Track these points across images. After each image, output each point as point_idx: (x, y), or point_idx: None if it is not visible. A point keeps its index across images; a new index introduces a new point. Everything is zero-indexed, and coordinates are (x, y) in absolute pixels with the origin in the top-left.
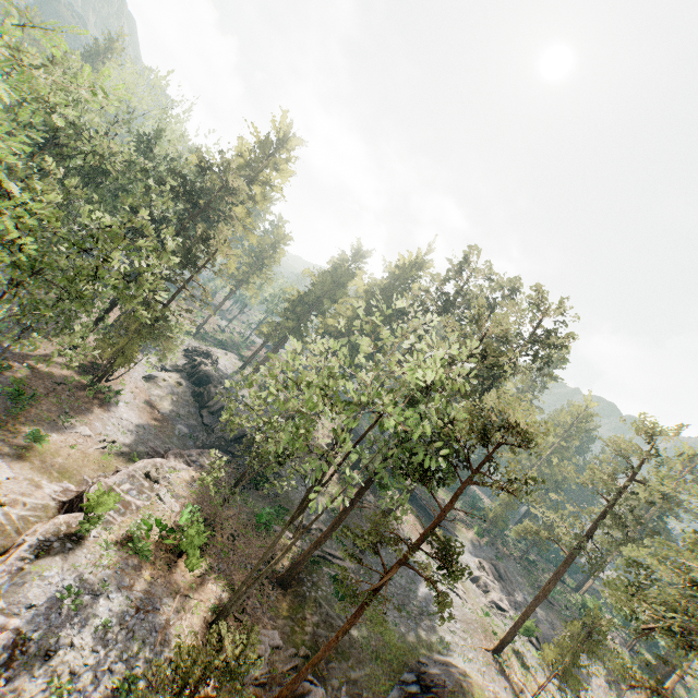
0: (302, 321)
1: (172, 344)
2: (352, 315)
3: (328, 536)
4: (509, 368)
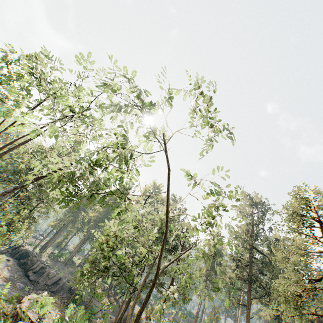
0: (76, 216)
1: (33, 230)
2: (102, 211)
3: (129, 303)
4: (177, 219)
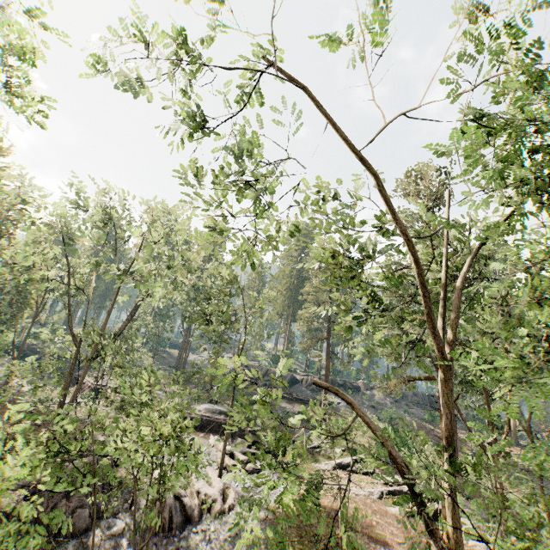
0: None
1: None
2: None
3: (184, 352)
4: None
